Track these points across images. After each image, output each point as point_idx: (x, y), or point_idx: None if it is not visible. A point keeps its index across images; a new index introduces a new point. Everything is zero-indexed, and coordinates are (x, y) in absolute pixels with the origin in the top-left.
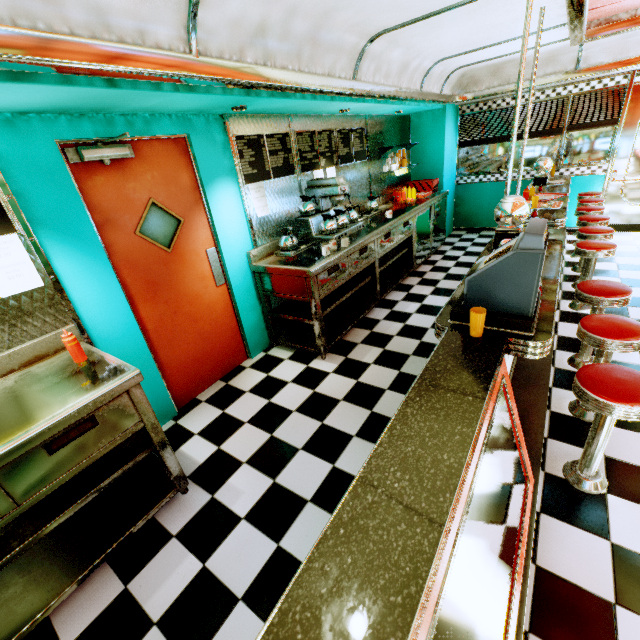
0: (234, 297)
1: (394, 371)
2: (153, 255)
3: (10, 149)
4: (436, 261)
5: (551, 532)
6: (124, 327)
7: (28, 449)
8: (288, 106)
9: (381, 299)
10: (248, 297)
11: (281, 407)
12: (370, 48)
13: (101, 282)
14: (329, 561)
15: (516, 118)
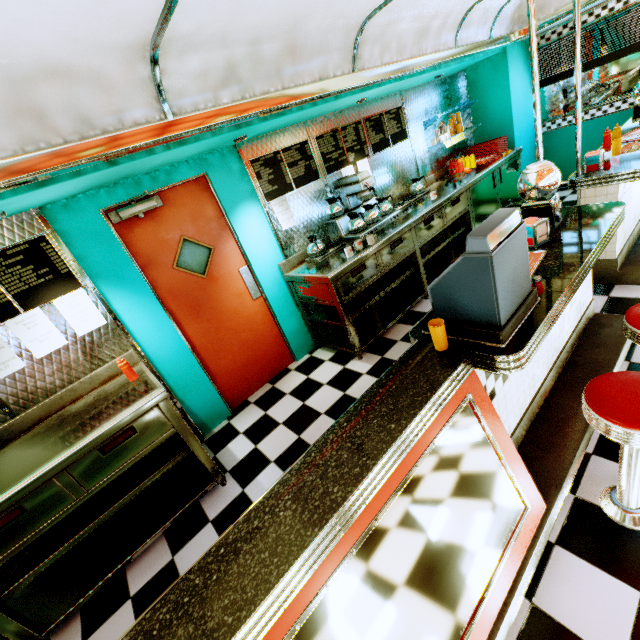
0: (271, 307)
1: None
2: (191, 283)
3: (69, 226)
4: None
5: (562, 569)
6: (174, 346)
7: (86, 452)
8: (293, 119)
9: None
10: (285, 305)
11: (312, 409)
12: (366, 33)
13: (150, 313)
14: (201, 575)
15: (534, 66)
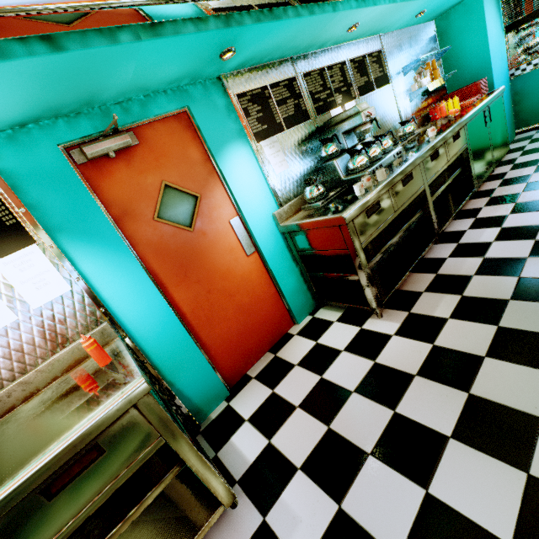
0: (267, 263)
1: (488, 327)
2: (176, 237)
3: (17, 164)
4: (504, 173)
5: None
6: (159, 315)
7: (16, 501)
8: (285, 39)
9: (440, 233)
10: (282, 261)
11: (336, 386)
12: None
13: (128, 275)
14: None
15: None
